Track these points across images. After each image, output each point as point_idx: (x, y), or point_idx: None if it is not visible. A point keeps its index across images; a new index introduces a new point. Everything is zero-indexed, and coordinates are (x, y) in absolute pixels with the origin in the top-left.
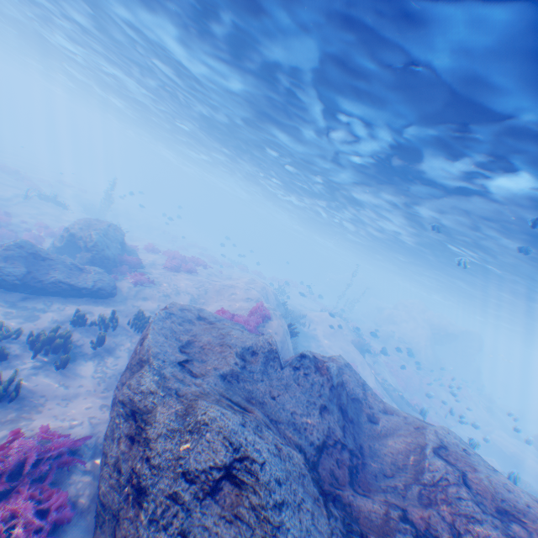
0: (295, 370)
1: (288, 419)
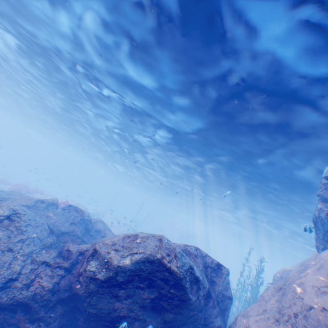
0: (65, 210)
1: (52, 223)
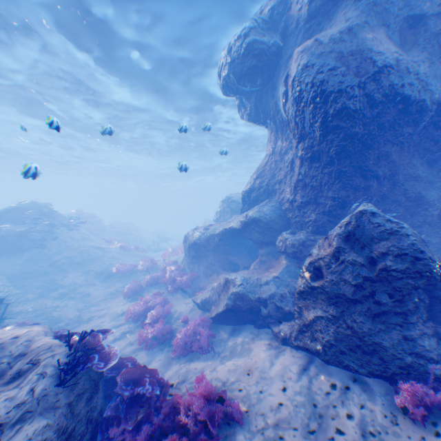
0: None
1: None
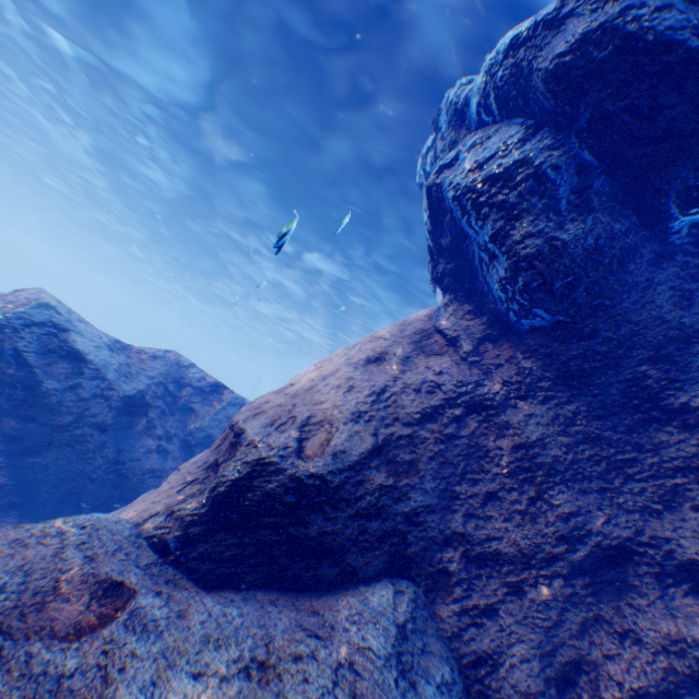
0: None
1: None
